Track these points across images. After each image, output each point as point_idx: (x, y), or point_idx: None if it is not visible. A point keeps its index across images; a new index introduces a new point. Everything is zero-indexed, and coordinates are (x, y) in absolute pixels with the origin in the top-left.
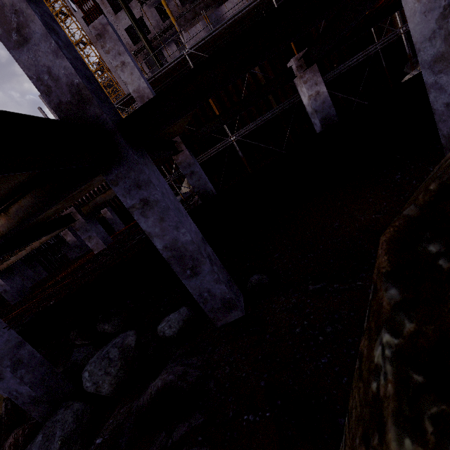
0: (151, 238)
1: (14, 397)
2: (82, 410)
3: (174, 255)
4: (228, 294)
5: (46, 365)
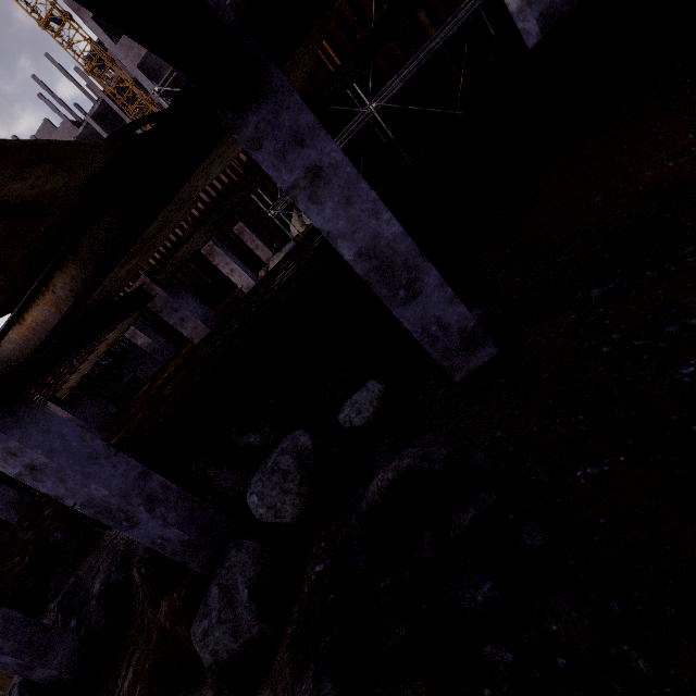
0: (333, 243)
1: (159, 547)
2: (260, 548)
3: (374, 267)
4: (471, 320)
5: (189, 499)
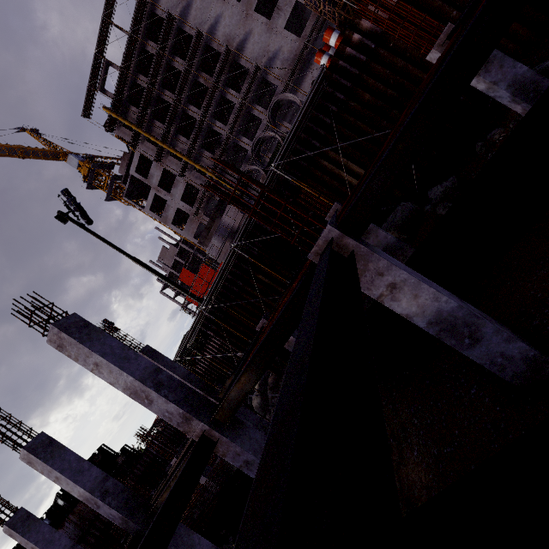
0: None
1: None
2: None
3: None
4: None
5: None
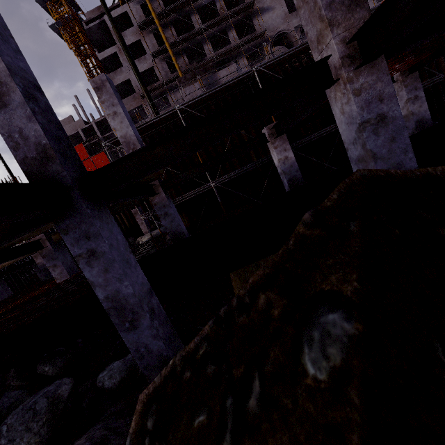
0: (93, 287)
1: None
2: None
3: (114, 306)
4: (166, 351)
5: None
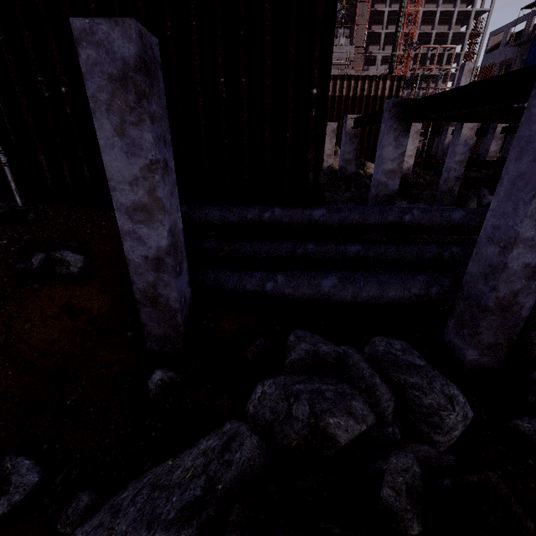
0: None
1: None
2: None
3: None
4: None
5: None
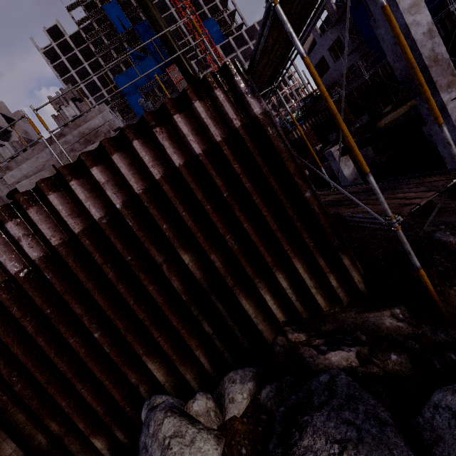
0: None
1: None
2: None
3: None
4: None
5: None
